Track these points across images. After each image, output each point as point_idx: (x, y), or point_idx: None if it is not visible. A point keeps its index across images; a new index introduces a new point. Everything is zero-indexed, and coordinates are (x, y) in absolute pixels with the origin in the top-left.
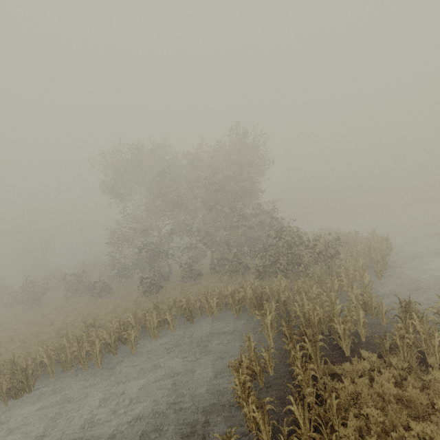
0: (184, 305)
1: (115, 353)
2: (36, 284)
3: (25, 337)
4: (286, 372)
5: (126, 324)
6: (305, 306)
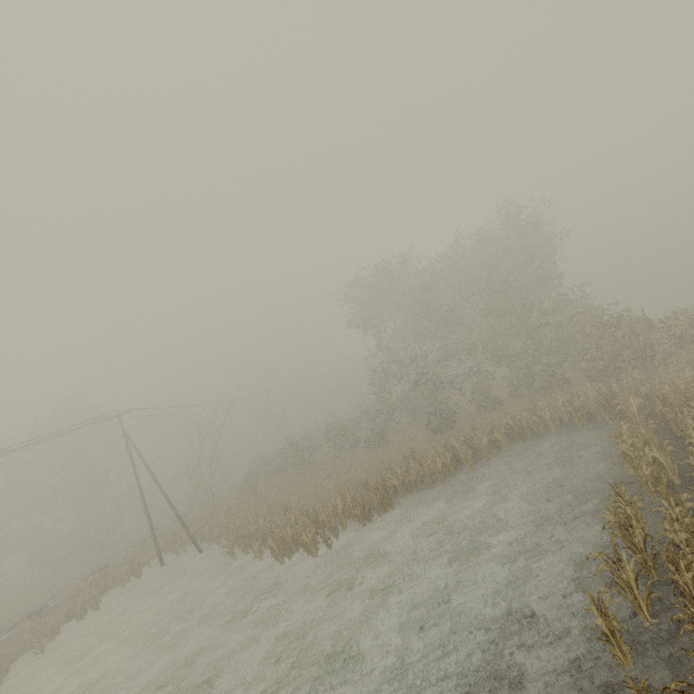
0: (511, 422)
1: (454, 473)
2: (301, 444)
3: (335, 484)
4: (675, 447)
5: (452, 448)
6: (680, 387)
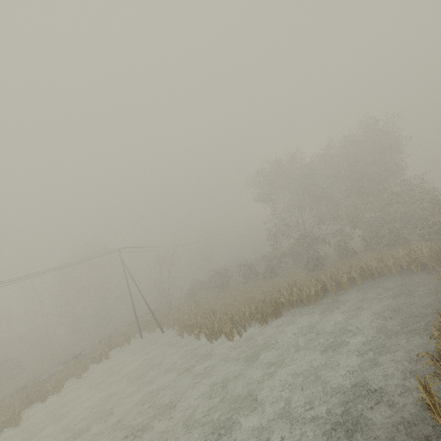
0: (364, 266)
1: (322, 297)
2: (222, 273)
3: (243, 299)
4: None
5: (322, 281)
6: None
